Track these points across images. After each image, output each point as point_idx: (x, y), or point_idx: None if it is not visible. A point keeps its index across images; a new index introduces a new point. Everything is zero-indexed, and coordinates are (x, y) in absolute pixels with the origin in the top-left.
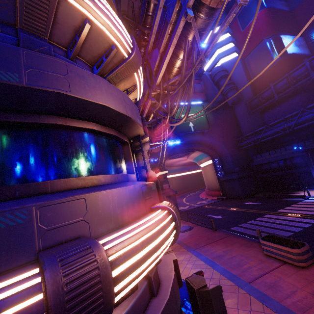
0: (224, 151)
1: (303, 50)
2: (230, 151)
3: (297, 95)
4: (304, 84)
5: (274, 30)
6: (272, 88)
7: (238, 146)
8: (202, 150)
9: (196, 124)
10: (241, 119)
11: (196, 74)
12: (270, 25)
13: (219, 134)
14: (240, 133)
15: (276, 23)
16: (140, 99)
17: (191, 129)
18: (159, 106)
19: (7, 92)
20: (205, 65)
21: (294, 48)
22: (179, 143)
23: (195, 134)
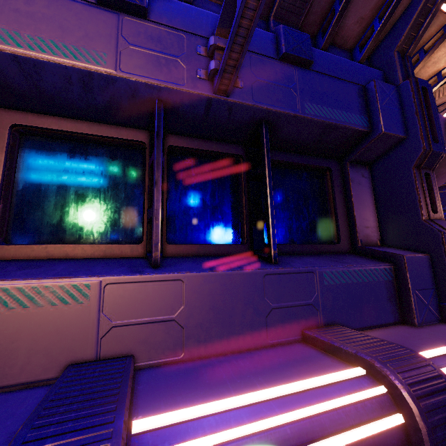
0: None
1: None
2: None
3: None
4: None
5: None
6: None
7: None
8: None
9: None
10: None
11: None
12: None
13: None
14: None
15: None
16: None
17: None
18: None
19: (441, 163)
20: None
21: None
22: None
23: None
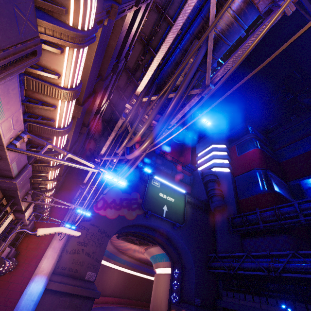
0: (190, 264)
1: (288, 195)
2: (197, 268)
3: (283, 233)
4: (292, 225)
5: (264, 166)
6: (258, 213)
7: (208, 265)
8: (166, 248)
9: (171, 210)
10: (220, 232)
11: (190, 169)
12: (262, 161)
13: (191, 236)
14: (214, 248)
15: (267, 163)
16: (78, 30)
17: (163, 213)
18: (126, 123)
19: None
20: (200, 166)
21: (280, 189)
22: (142, 222)
23: (164, 221)
